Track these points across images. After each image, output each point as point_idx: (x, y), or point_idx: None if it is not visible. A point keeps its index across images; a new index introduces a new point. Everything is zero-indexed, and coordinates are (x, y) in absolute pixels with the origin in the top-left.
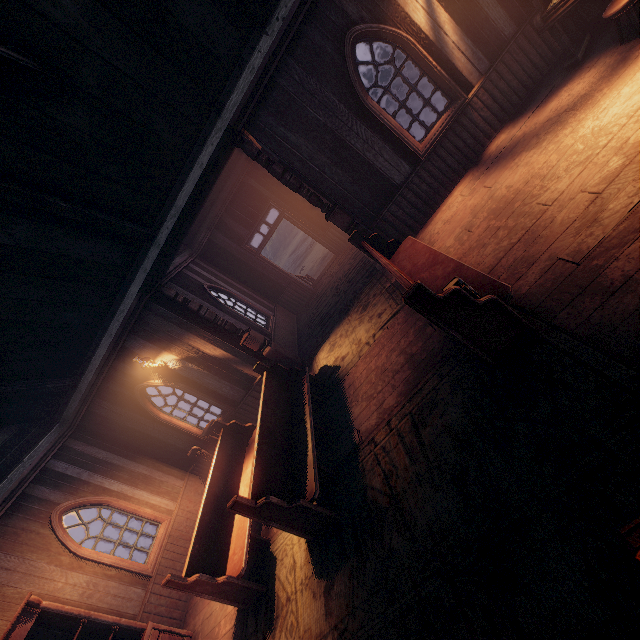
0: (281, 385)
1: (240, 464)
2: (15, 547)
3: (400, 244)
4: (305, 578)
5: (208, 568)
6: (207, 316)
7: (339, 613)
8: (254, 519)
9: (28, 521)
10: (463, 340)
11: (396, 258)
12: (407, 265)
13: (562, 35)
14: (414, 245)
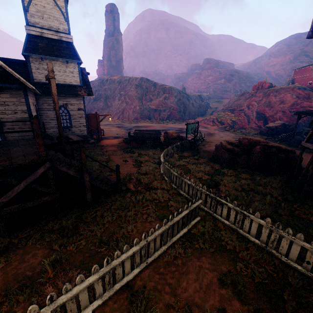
0: None
1: None
2: None
3: None
4: None
5: None
6: None
7: None
8: None
9: None
10: None
11: None
12: None
13: None
14: None
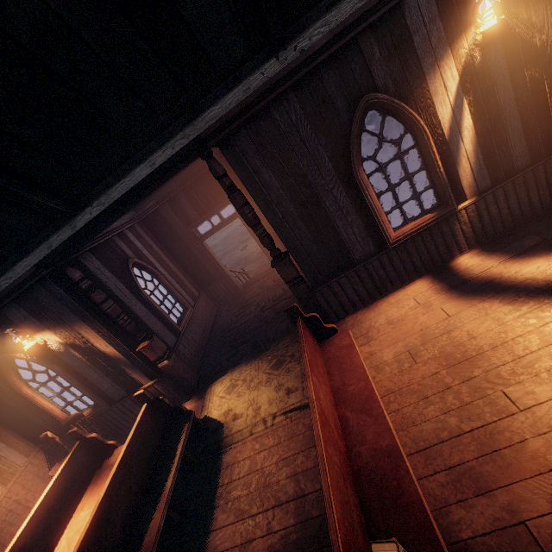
0: (158, 424)
1: (79, 495)
2: None
3: (337, 332)
4: None
5: None
6: (109, 312)
7: None
8: None
9: None
10: None
11: (327, 349)
12: (336, 375)
13: None
14: (351, 351)
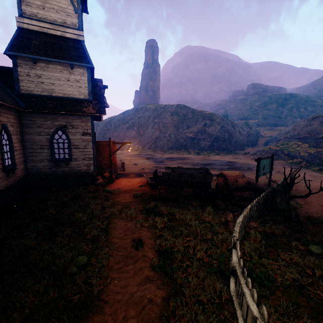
0: None
1: None
2: None
3: None
4: None
5: None
6: None
7: None
8: None
9: None
10: None
11: None
12: None
13: None
14: None
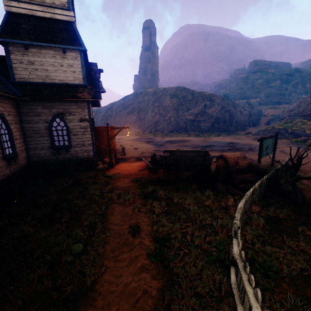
0: None
1: None
2: None
3: None
4: None
5: None
6: None
7: None
8: None
9: None
10: None
11: None
12: None
13: None
14: None
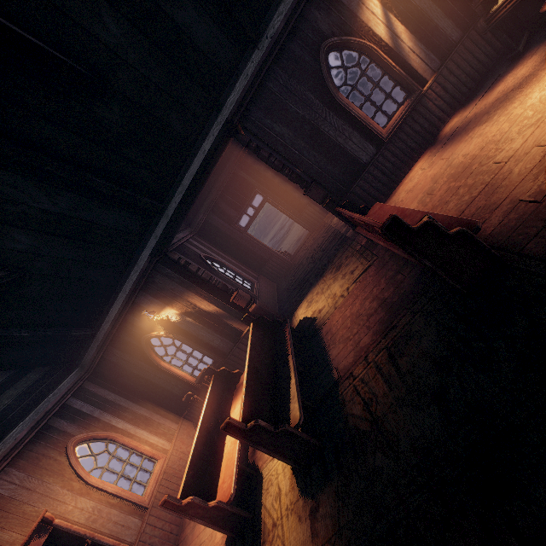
0: (265, 334)
1: (228, 405)
2: (36, 470)
3: (369, 210)
4: (290, 504)
5: (200, 494)
6: (204, 276)
7: (325, 533)
8: (244, 442)
9: (48, 448)
10: (436, 269)
11: None
12: None
13: (503, 33)
14: (382, 208)
